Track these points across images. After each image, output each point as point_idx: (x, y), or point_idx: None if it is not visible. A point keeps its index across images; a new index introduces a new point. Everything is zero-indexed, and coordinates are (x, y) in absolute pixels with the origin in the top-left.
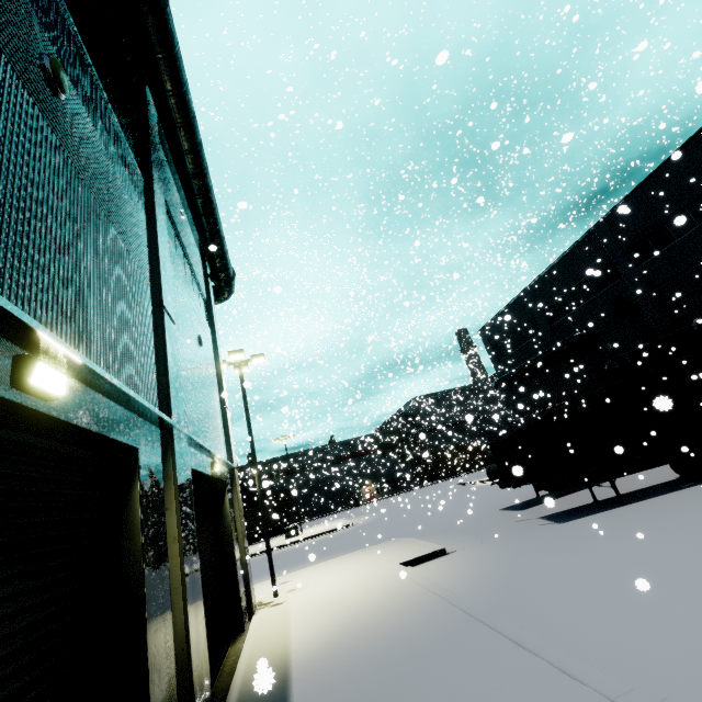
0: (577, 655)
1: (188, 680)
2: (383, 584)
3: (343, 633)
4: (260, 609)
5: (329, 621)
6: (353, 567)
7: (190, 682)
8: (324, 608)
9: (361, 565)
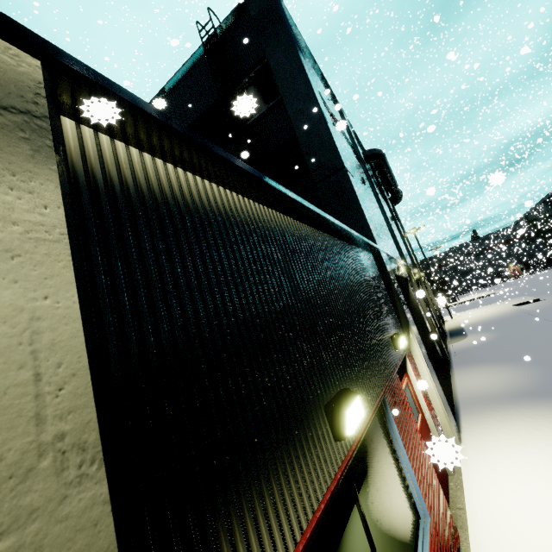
0: (548, 316)
1: (439, 320)
2: (499, 311)
3: (480, 320)
4: (446, 321)
5: (475, 319)
6: (488, 308)
7: (439, 320)
8: (473, 318)
9: (492, 307)
